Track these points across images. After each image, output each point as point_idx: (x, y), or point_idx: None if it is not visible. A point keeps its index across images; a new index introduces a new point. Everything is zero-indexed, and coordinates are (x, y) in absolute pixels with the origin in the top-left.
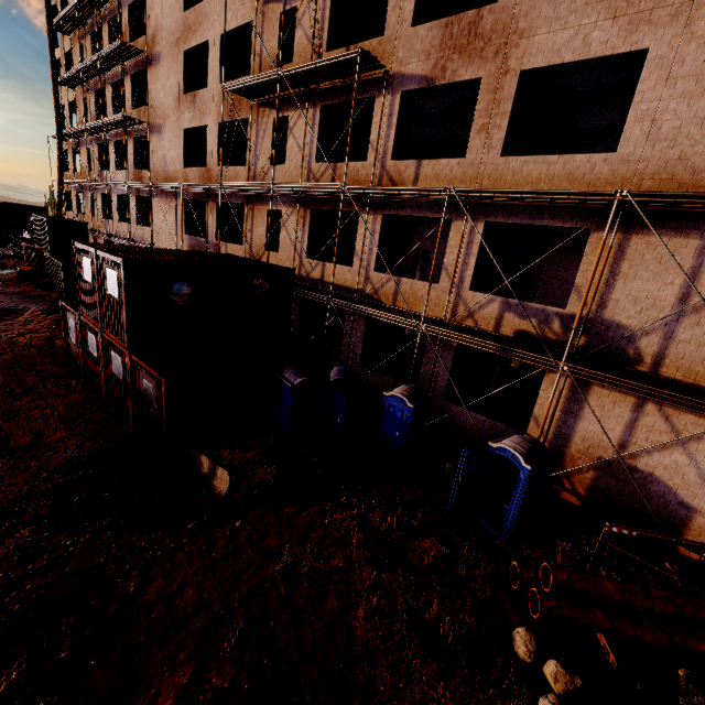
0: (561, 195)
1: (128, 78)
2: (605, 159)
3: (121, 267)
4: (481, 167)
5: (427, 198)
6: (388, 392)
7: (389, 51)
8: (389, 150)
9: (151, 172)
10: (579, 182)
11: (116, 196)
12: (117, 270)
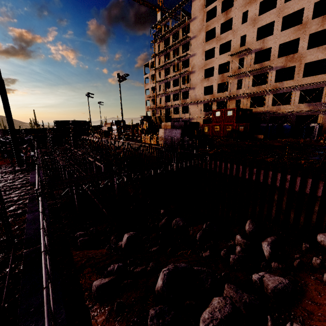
0: (317, 82)
1: (180, 78)
2: (324, 75)
3: (235, 109)
4: (298, 81)
5: (285, 89)
6: (284, 125)
7: (271, 63)
8: (273, 81)
9: (189, 99)
10: (320, 79)
11: (172, 108)
12: (232, 110)
